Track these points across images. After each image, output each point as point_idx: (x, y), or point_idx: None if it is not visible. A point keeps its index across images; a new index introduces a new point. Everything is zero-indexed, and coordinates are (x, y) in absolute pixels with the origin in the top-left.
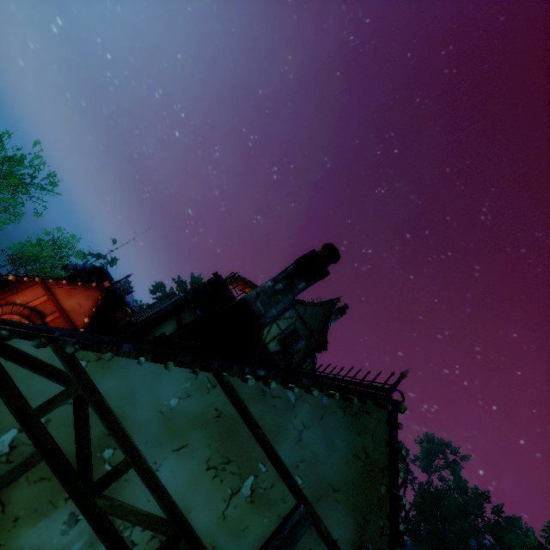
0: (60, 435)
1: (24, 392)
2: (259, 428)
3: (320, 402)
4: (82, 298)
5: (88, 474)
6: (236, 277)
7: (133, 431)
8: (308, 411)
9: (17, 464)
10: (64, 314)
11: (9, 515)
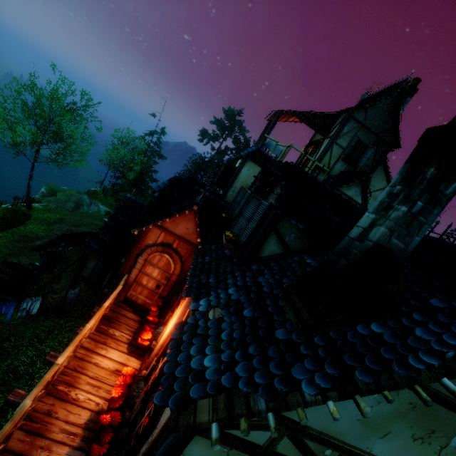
0: (289, 452)
1: (249, 439)
2: None
3: None
4: (185, 223)
5: None
6: (278, 114)
7: (341, 437)
8: None
9: None
10: (182, 240)
11: None
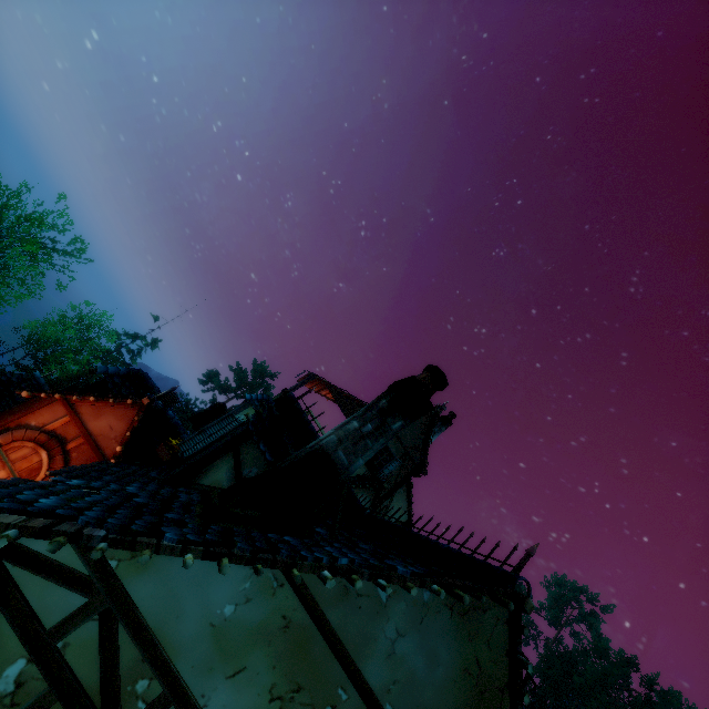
0: (81, 664)
1: (36, 607)
2: (340, 641)
3: (419, 599)
4: (114, 418)
5: None
6: (311, 376)
7: (175, 653)
8: (403, 612)
9: (24, 708)
10: (91, 440)
11: None
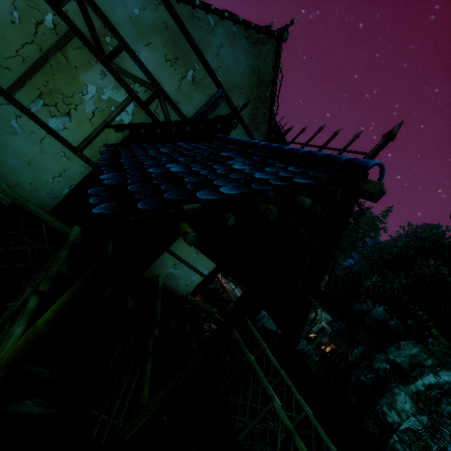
0: (77, 22)
1: None
2: (193, 39)
3: (231, 30)
4: None
5: (102, 49)
6: None
7: (118, 28)
8: (223, 35)
9: (62, 35)
10: None
11: (72, 65)
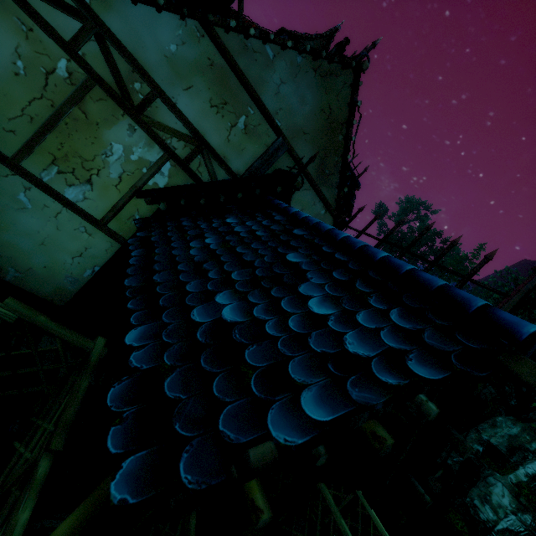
0: (98, 68)
1: (54, 26)
2: (245, 77)
3: (294, 61)
4: None
5: (129, 99)
6: None
7: (149, 71)
8: (284, 68)
9: (79, 86)
10: None
11: (92, 121)
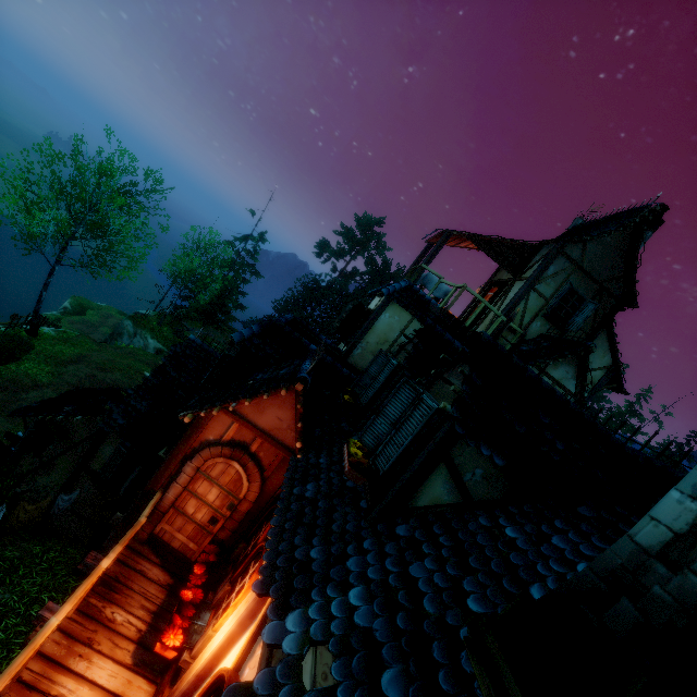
0: None
1: None
2: None
3: None
4: (277, 409)
5: None
6: (446, 235)
7: None
8: None
9: None
10: (268, 438)
11: None
